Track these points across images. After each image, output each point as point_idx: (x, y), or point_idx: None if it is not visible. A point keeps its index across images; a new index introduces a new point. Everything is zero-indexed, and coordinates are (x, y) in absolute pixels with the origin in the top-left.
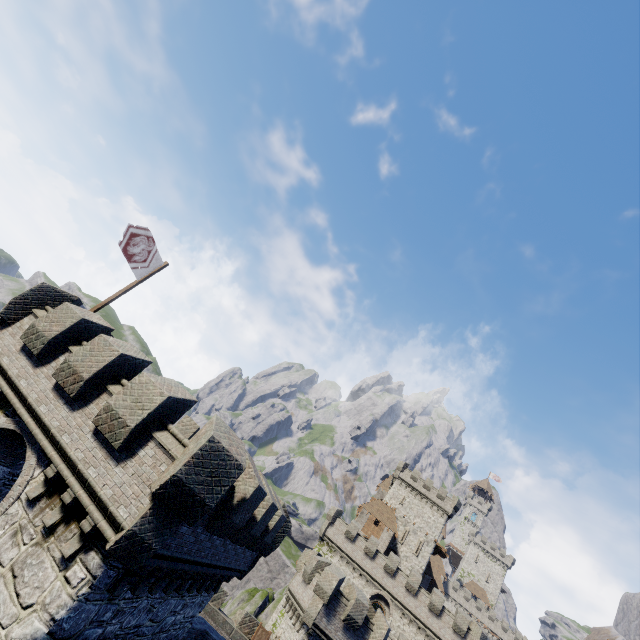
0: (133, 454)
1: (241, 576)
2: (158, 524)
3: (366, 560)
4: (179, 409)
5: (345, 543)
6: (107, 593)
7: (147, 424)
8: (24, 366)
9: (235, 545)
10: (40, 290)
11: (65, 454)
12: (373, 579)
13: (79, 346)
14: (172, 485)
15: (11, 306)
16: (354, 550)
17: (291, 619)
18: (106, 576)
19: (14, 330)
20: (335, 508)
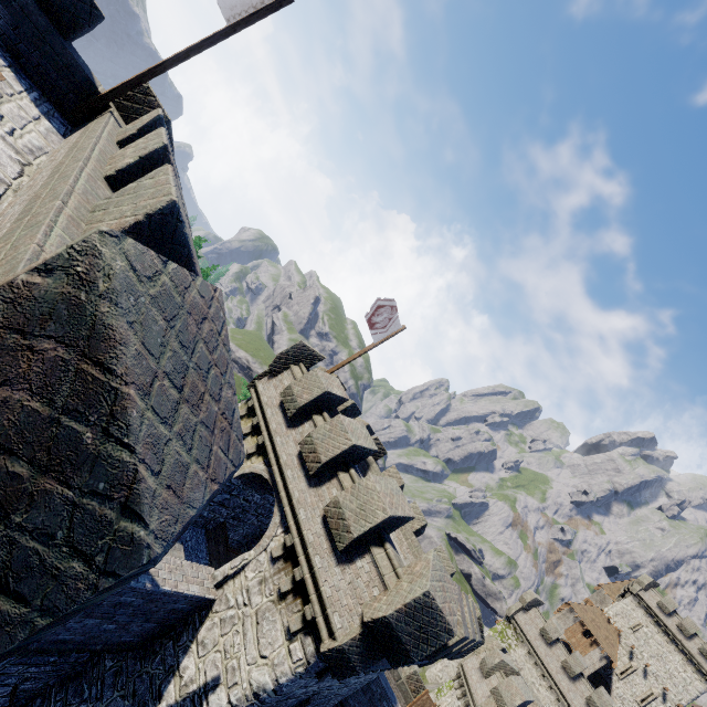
0: (351, 560)
1: (420, 664)
2: (364, 651)
3: (562, 675)
4: (397, 524)
5: (537, 640)
6: (315, 674)
7: (367, 535)
8: (280, 423)
9: None
10: (298, 348)
11: (300, 530)
12: (567, 702)
13: (320, 416)
14: (382, 624)
15: (277, 360)
16: (548, 655)
17: (458, 700)
18: (316, 665)
19: (277, 382)
20: (533, 594)
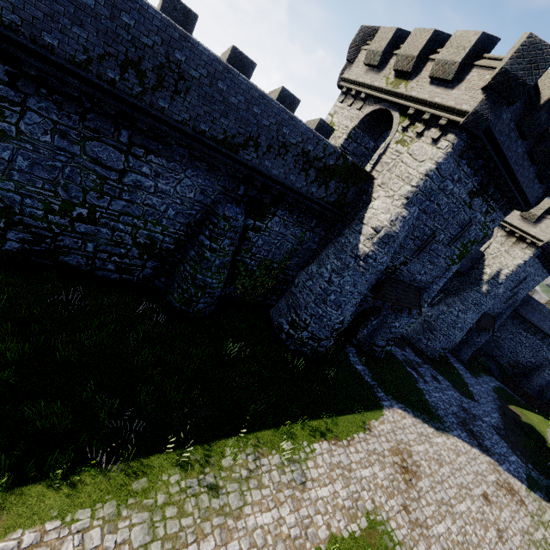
0: (539, 223)
1: None
2: None
3: None
4: None
5: None
6: (534, 258)
7: (542, 214)
8: None
9: None
10: None
11: (511, 225)
12: None
13: None
14: None
15: None
16: None
17: None
18: (536, 253)
19: None
20: None
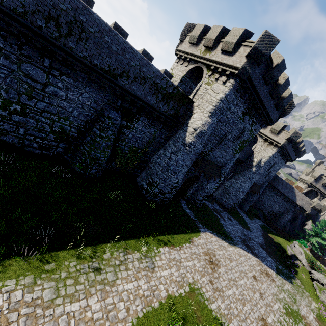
0: (279, 134)
1: (291, 162)
2: (286, 143)
3: None
4: (285, 127)
5: (324, 172)
6: (277, 153)
7: (280, 130)
8: None
9: (293, 152)
10: None
11: (266, 135)
12: None
13: None
14: (289, 138)
15: None
16: None
17: (300, 183)
18: (278, 150)
19: None
20: (320, 160)
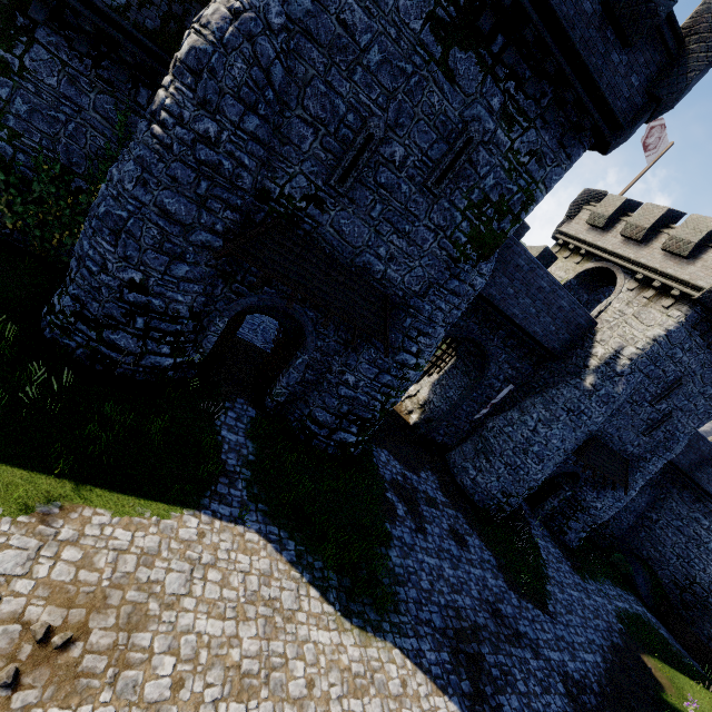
0: (697, 258)
1: None
2: None
3: None
4: None
5: None
6: (690, 328)
7: (704, 241)
8: (594, 236)
9: None
10: (584, 194)
11: (646, 267)
12: None
13: (626, 217)
14: None
15: (570, 208)
16: None
17: None
18: (692, 316)
19: (576, 221)
20: None
